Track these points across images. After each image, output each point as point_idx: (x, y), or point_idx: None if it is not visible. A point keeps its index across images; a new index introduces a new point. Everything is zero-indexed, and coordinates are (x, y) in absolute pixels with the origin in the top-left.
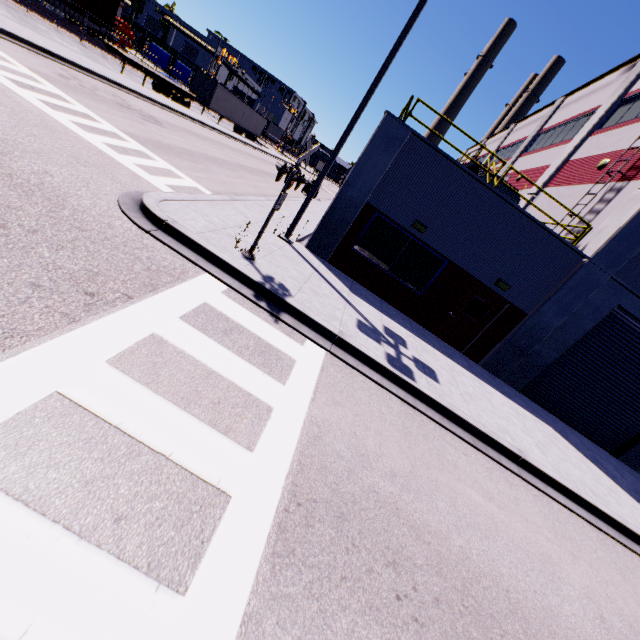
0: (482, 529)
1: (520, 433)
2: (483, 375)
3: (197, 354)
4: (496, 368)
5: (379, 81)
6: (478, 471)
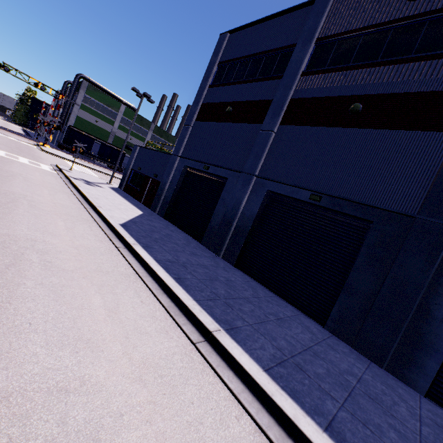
0: (25, 170)
1: (99, 194)
2: (139, 205)
3: (21, 159)
4: (154, 208)
5: (127, 138)
6: (52, 179)
